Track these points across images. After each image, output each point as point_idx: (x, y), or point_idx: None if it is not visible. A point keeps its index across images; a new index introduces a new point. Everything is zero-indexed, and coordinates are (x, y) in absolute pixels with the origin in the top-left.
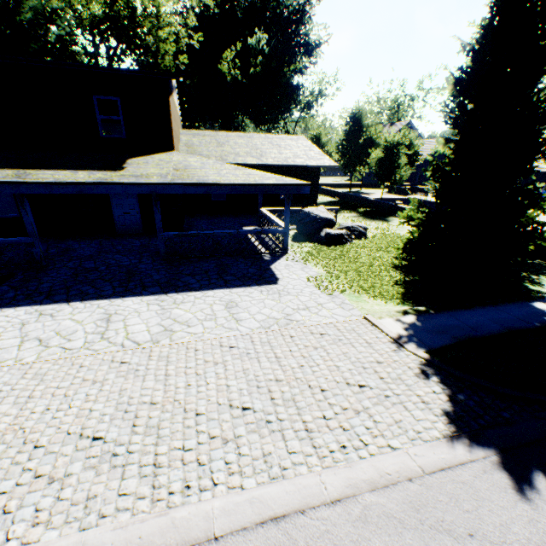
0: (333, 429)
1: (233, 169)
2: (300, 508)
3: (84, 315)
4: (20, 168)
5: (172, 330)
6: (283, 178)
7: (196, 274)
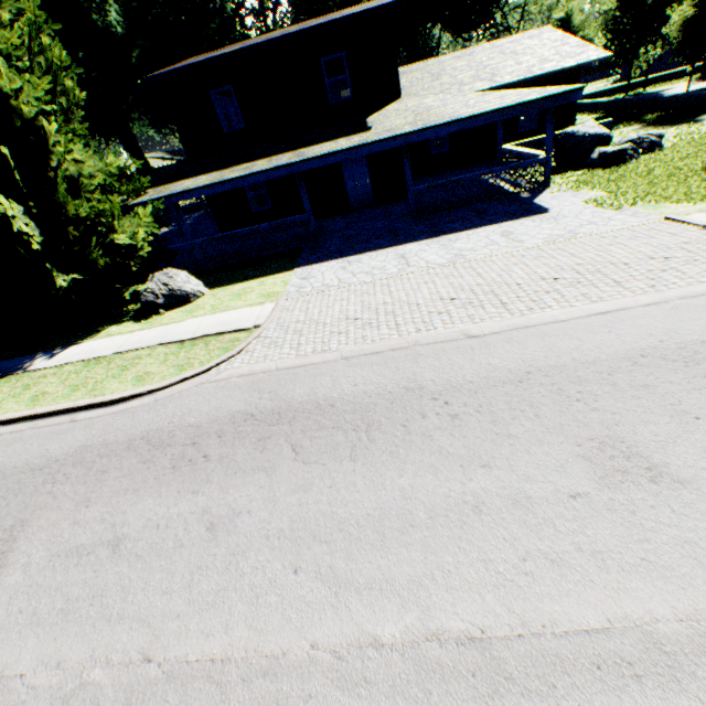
0: (640, 280)
1: (479, 97)
2: (620, 309)
3: (381, 258)
4: (291, 151)
5: (462, 255)
6: (545, 90)
7: (455, 221)
